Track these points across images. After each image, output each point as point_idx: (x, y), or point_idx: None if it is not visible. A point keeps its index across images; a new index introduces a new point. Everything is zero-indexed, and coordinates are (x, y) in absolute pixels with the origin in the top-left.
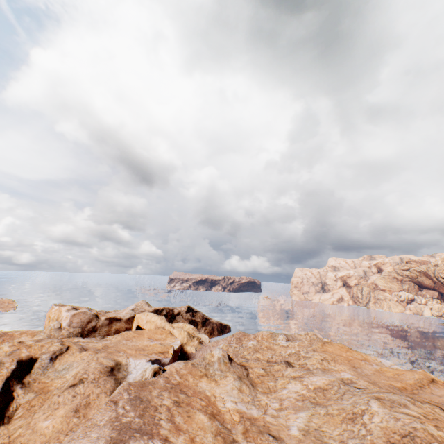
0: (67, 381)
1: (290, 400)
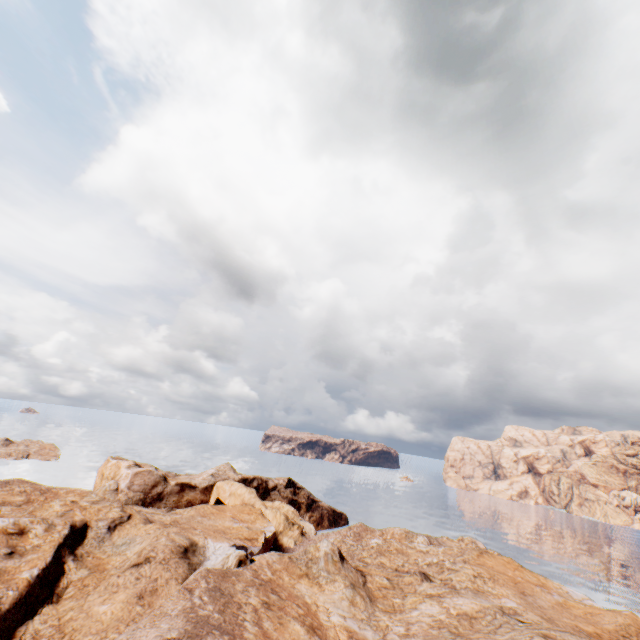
0: (129, 559)
1: (421, 625)
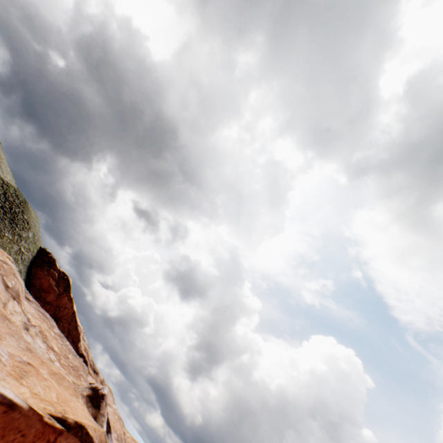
0: None
1: None
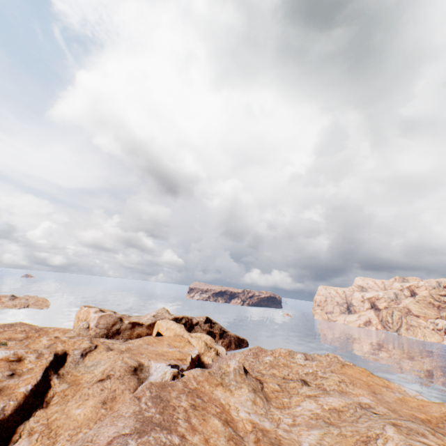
0: (96, 376)
1: (303, 417)
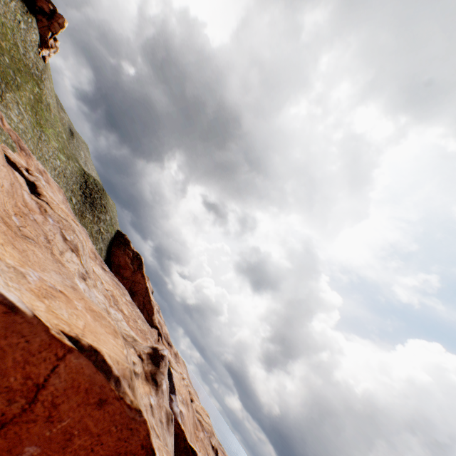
0: None
1: None
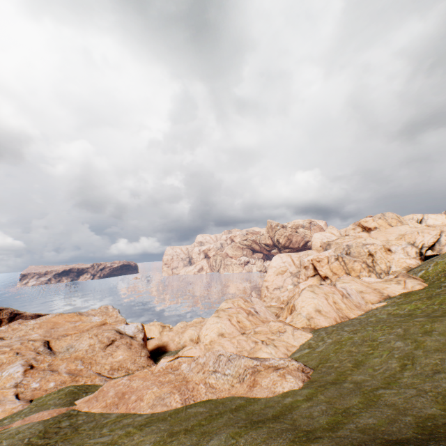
0: None
1: None
